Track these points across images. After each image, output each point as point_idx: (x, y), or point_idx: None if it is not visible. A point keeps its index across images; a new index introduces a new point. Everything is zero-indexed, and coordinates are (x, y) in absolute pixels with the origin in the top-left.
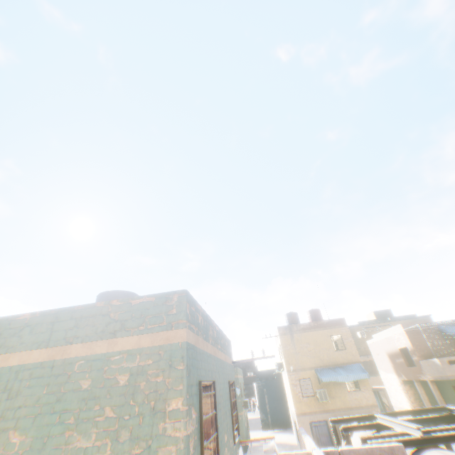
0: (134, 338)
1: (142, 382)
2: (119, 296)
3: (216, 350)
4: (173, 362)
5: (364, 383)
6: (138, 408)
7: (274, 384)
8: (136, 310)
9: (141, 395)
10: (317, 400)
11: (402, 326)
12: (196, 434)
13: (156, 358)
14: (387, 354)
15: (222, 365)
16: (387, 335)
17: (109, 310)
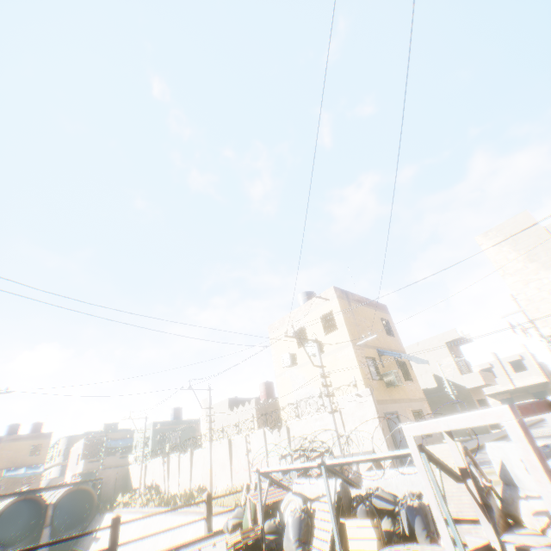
0: None
1: None
2: None
3: None
4: None
5: (40, 477)
6: None
7: None
8: None
9: None
10: None
11: (85, 440)
12: None
13: None
14: (75, 457)
15: None
16: (79, 445)
17: None
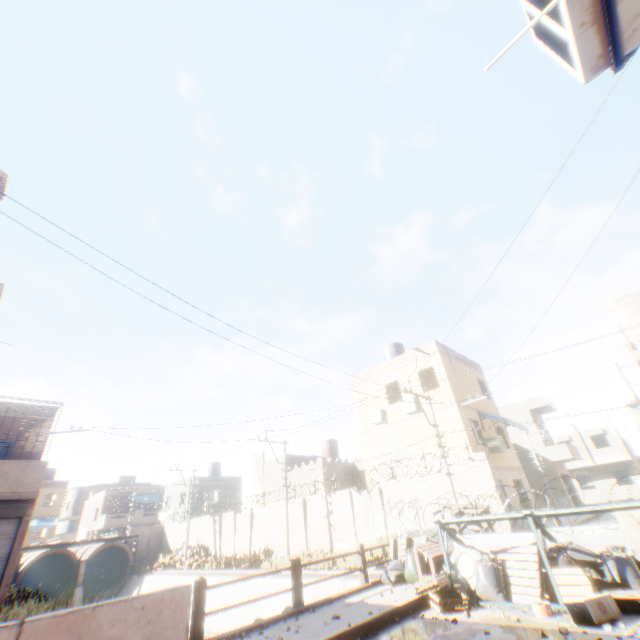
0: None
1: None
2: None
3: None
4: None
5: (53, 532)
6: None
7: None
8: None
9: None
10: None
11: (107, 492)
12: None
13: None
14: (91, 512)
15: None
16: (98, 498)
17: None
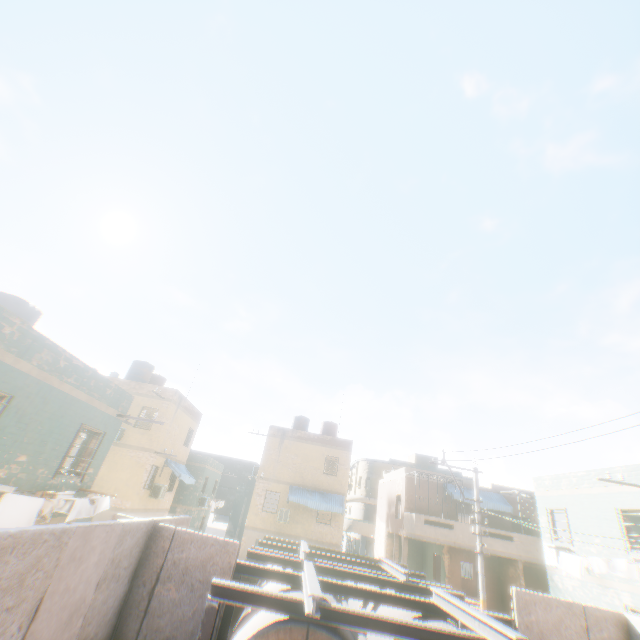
0: None
1: None
2: (8, 301)
3: (55, 379)
4: None
5: (338, 519)
6: None
7: None
8: None
9: None
10: (276, 519)
11: (407, 470)
12: None
13: None
14: (388, 499)
15: (68, 400)
16: (393, 478)
17: None
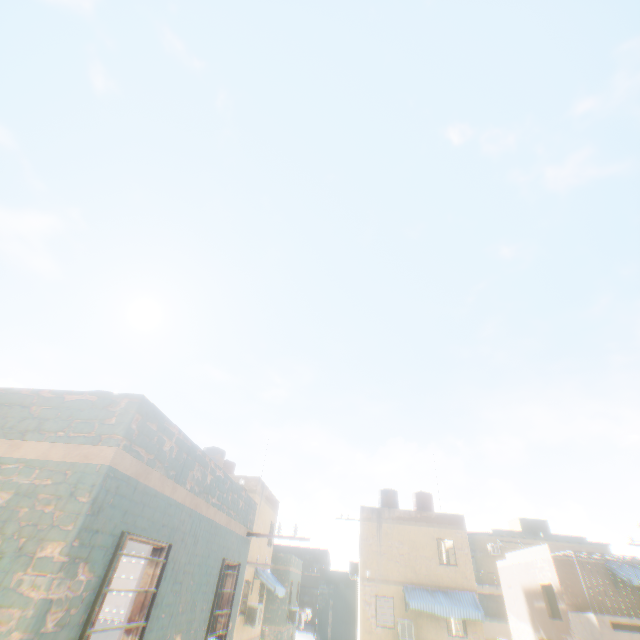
0: (46, 446)
1: (26, 508)
2: None
3: (202, 503)
4: (78, 490)
5: (475, 627)
6: (3, 543)
7: (346, 596)
8: (68, 408)
9: (16, 526)
10: (397, 636)
11: (550, 548)
12: (78, 607)
13: (59, 479)
14: (523, 589)
15: (211, 530)
16: (526, 558)
17: (35, 401)
